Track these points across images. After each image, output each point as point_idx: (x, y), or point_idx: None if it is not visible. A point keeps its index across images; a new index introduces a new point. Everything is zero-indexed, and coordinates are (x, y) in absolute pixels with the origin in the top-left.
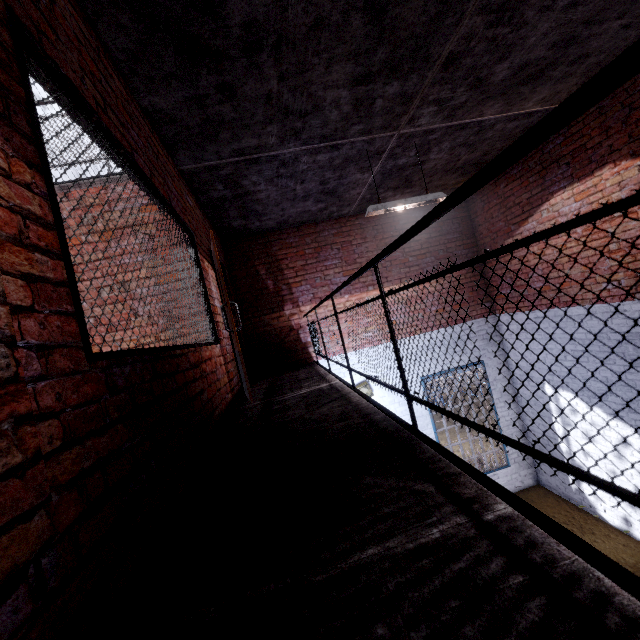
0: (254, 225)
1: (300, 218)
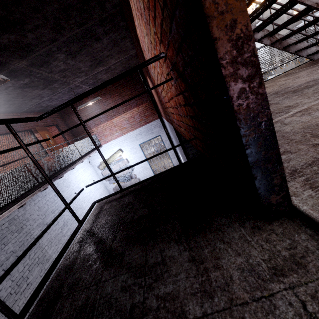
0: None
1: None
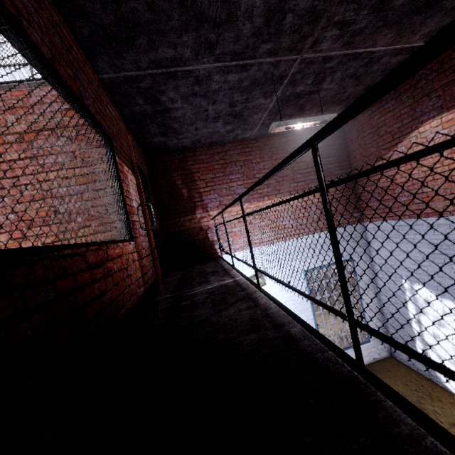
0: (172, 142)
1: (211, 138)
